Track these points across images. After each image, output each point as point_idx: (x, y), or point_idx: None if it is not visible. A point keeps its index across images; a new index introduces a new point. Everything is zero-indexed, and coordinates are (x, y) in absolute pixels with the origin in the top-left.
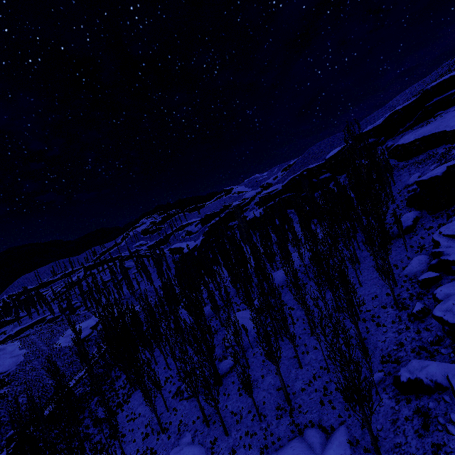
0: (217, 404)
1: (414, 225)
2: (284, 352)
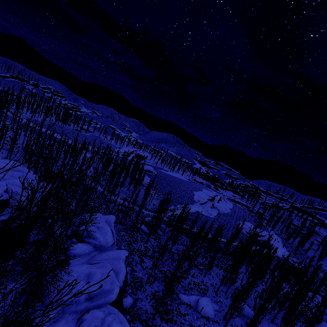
0: (231, 317)
1: None
2: None
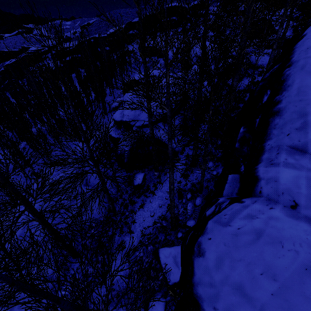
0: None
1: (118, 106)
2: (27, 173)
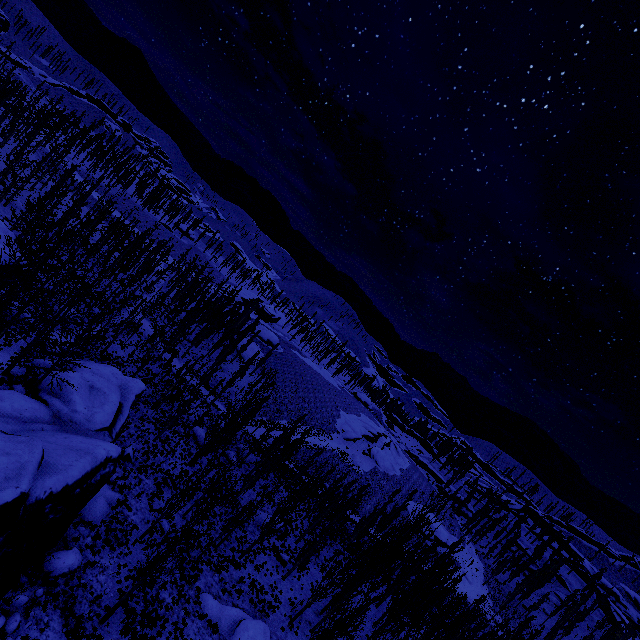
0: None
1: None
2: None
